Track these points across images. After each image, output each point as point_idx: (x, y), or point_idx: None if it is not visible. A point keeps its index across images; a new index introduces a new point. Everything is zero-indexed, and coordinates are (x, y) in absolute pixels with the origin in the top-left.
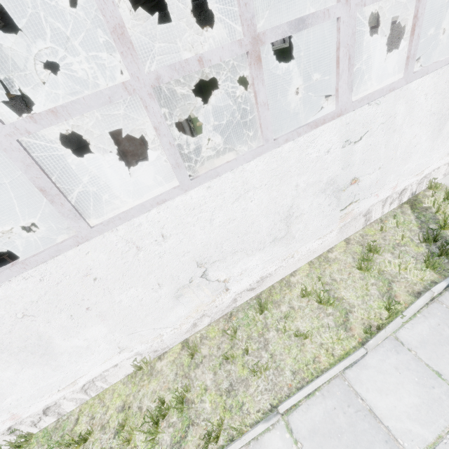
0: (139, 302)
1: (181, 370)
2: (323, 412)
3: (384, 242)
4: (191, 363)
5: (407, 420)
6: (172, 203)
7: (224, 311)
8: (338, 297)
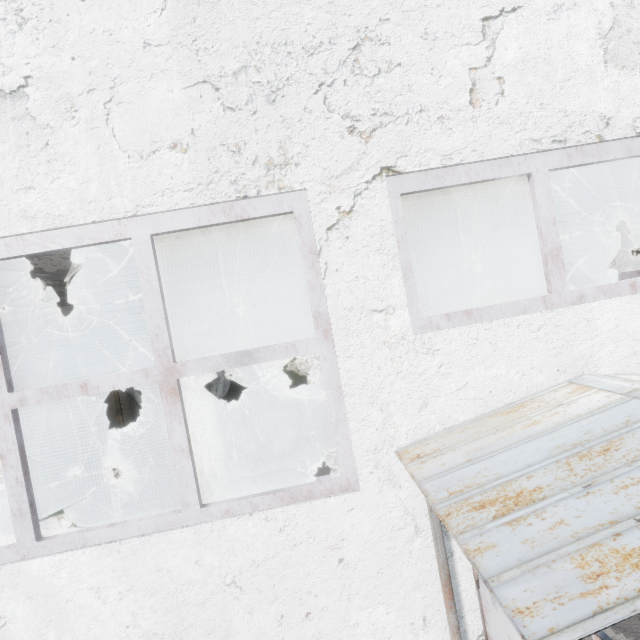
0: None
1: None
2: None
3: None
4: None
5: None
6: None
7: None
8: None
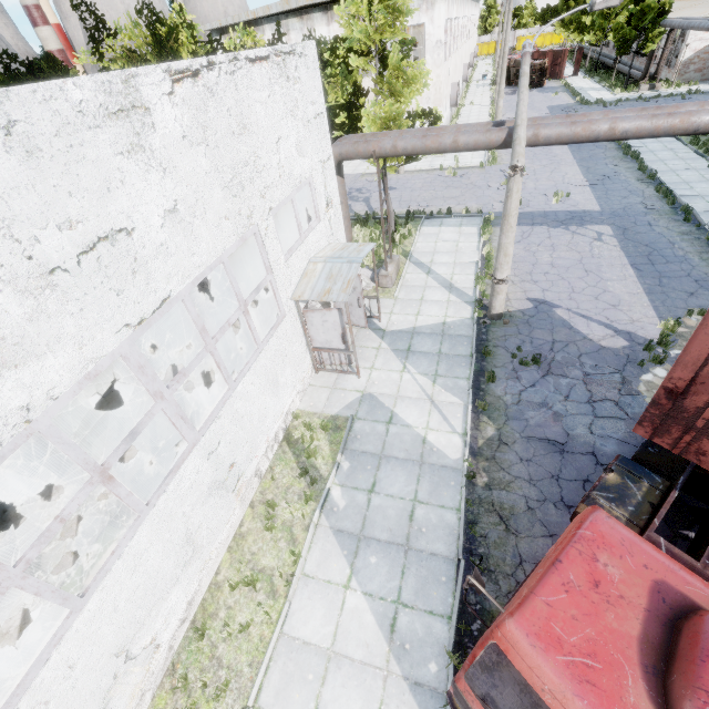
0: None
1: None
2: (279, 673)
3: (279, 490)
4: None
5: (322, 629)
6: (72, 632)
7: (164, 668)
8: (261, 568)
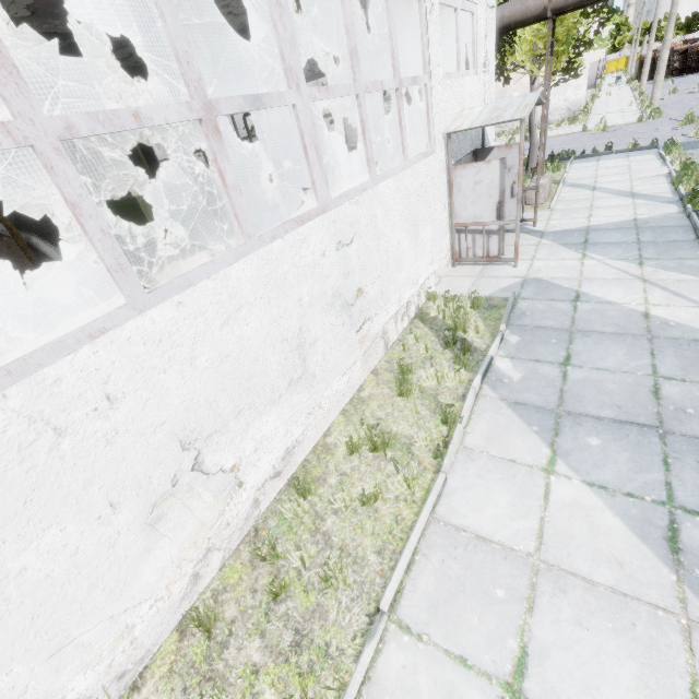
0: (72, 560)
1: (193, 676)
2: (434, 574)
3: (412, 360)
4: (210, 650)
5: (511, 522)
6: (121, 334)
7: (242, 529)
8: (392, 435)
